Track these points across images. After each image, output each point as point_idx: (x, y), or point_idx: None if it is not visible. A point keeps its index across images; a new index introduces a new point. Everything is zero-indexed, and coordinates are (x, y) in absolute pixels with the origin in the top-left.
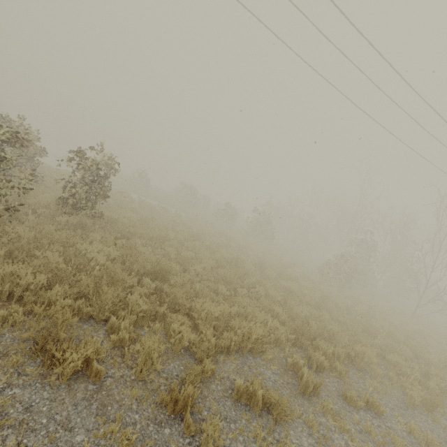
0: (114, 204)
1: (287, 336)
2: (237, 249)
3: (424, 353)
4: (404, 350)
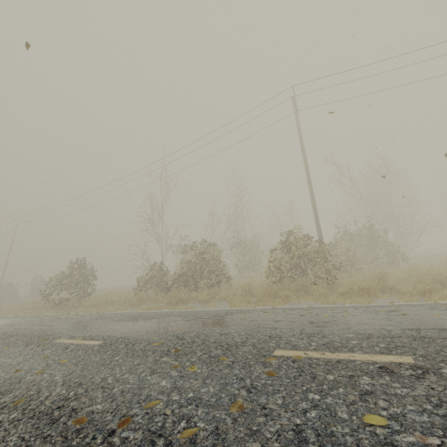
0: None
1: None
2: None
3: None
4: None
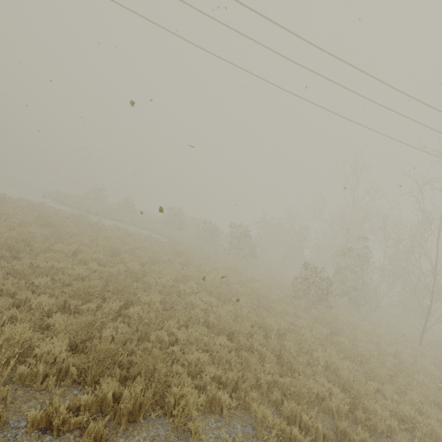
0: (41, 223)
1: (69, 370)
2: (177, 265)
3: (369, 400)
4: (336, 396)
